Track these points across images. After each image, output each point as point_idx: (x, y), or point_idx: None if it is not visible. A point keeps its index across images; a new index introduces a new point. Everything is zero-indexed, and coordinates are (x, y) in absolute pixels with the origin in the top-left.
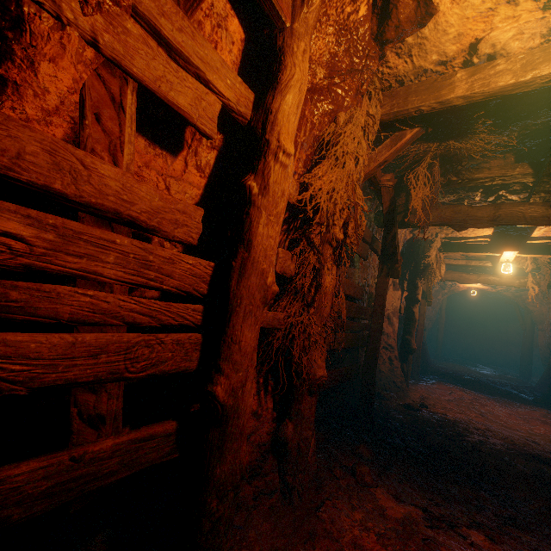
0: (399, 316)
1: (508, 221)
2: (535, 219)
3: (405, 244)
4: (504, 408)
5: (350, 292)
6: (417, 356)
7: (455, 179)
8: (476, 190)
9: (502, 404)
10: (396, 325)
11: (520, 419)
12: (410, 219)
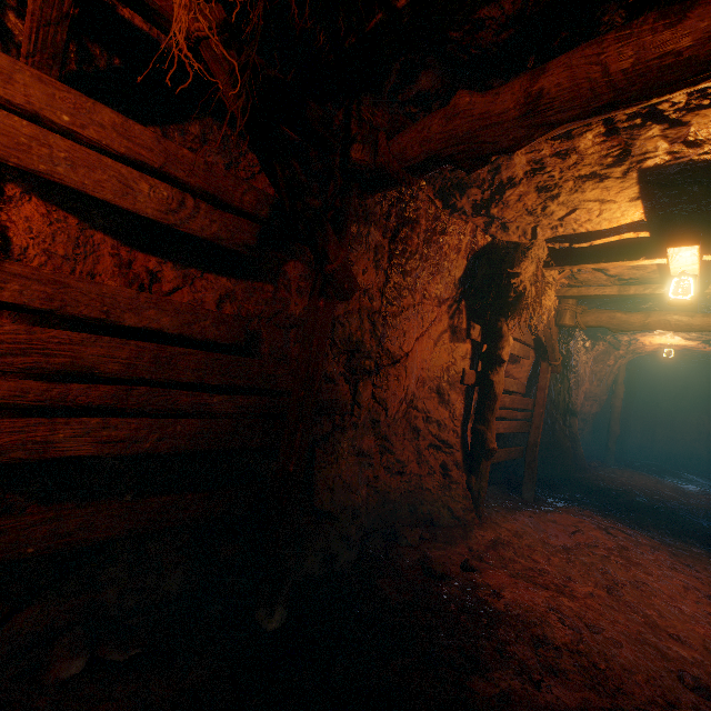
0: (465, 389)
1: (568, 106)
2: (639, 69)
3: (478, 255)
4: (678, 572)
5: (155, 321)
6: (531, 461)
7: (404, 1)
8: (522, 65)
9: (682, 560)
10: (458, 405)
11: (708, 602)
12: (352, 156)
